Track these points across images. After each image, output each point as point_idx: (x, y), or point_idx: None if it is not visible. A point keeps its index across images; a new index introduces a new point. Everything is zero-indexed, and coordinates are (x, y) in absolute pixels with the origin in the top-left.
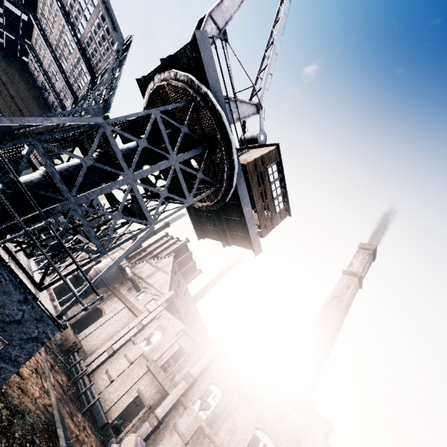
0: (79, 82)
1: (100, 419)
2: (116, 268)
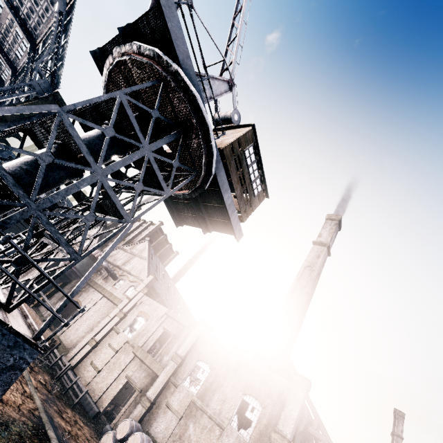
0: (15, 49)
1: (91, 409)
2: (88, 258)
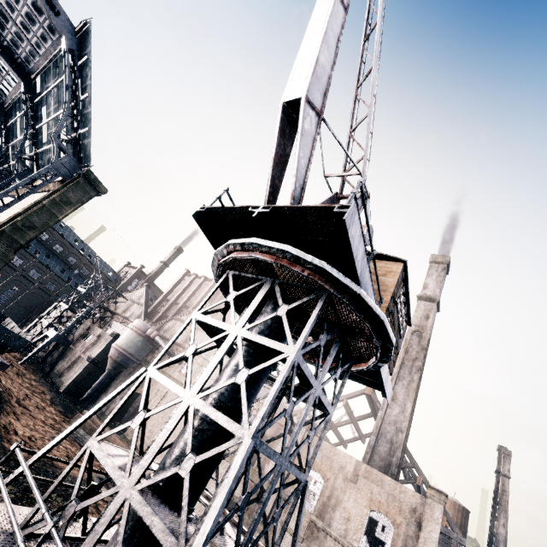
0: None
1: None
2: (142, 340)
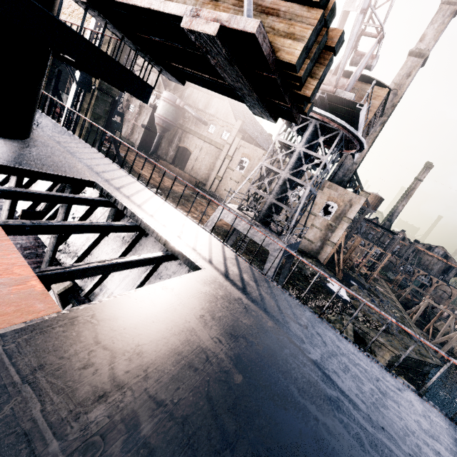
0: None
1: None
2: (175, 110)
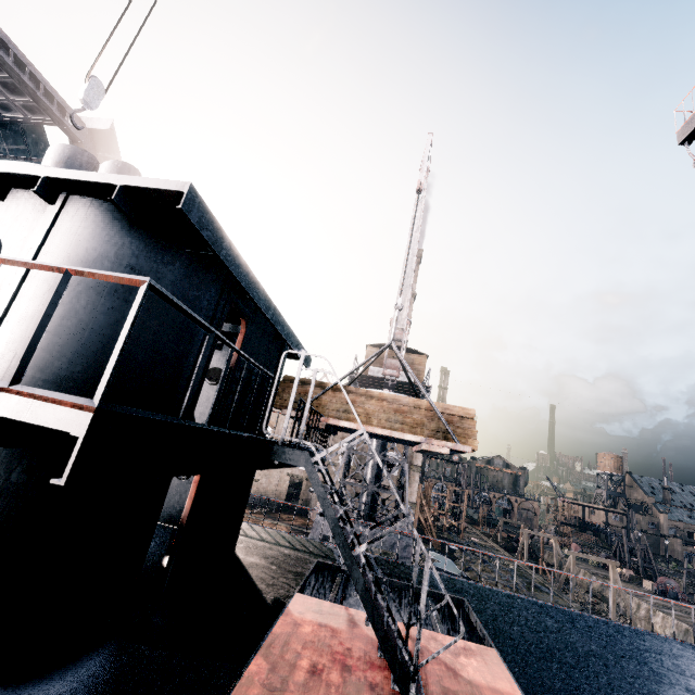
0: None
1: (277, 505)
2: None
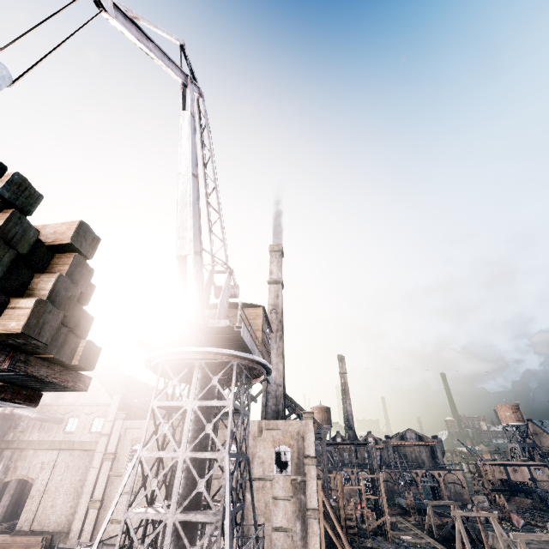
0: None
1: None
2: None
